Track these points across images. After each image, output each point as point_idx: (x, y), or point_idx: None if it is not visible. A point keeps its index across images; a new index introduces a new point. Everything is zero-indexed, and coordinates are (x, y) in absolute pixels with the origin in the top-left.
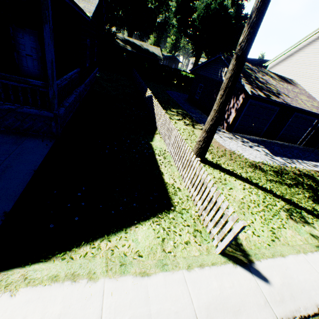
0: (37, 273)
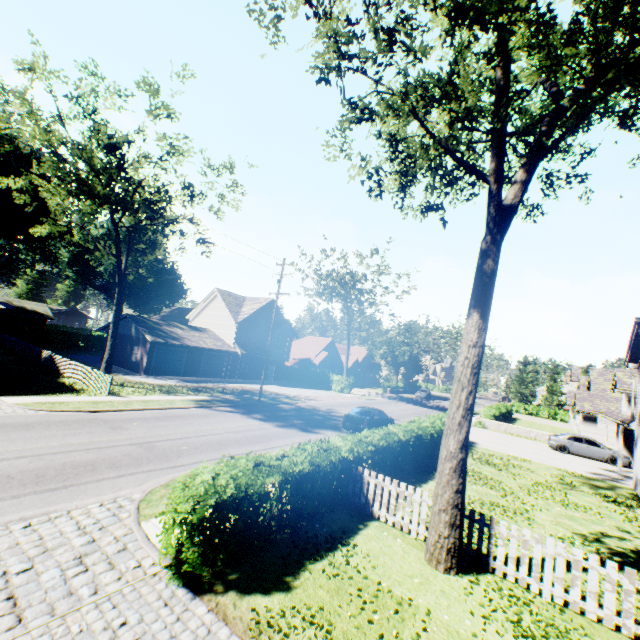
0: (24, 396)
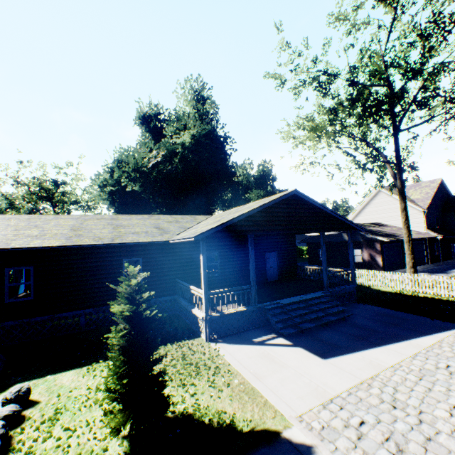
0: None
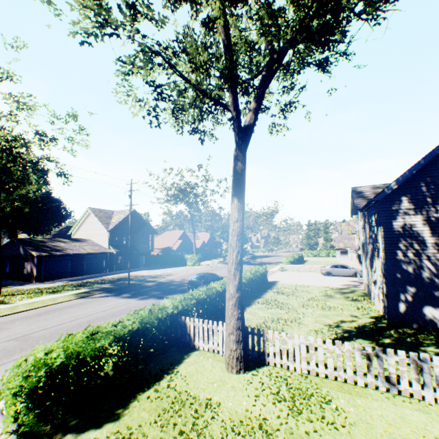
0: None
